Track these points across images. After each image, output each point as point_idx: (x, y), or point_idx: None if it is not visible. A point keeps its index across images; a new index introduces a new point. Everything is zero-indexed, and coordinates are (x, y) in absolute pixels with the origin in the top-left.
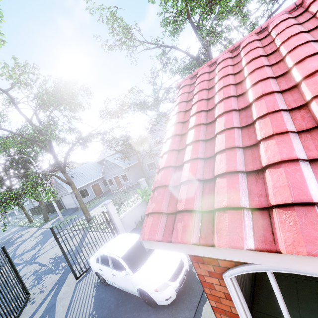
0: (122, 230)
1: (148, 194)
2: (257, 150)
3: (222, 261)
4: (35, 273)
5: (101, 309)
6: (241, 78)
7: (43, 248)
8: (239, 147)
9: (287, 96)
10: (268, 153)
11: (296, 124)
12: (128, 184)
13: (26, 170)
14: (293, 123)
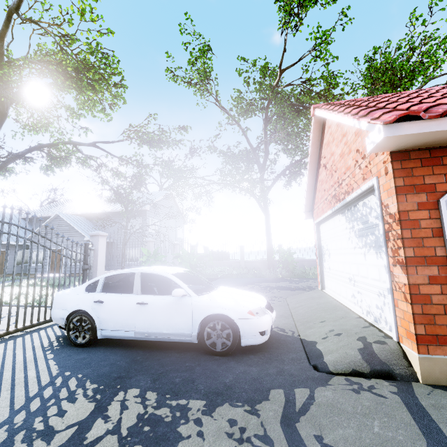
0: None
1: (159, 258)
2: None
3: (441, 185)
4: None
5: (89, 368)
6: None
7: None
8: None
9: None
10: None
11: None
12: (78, 269)
13: None
14: None
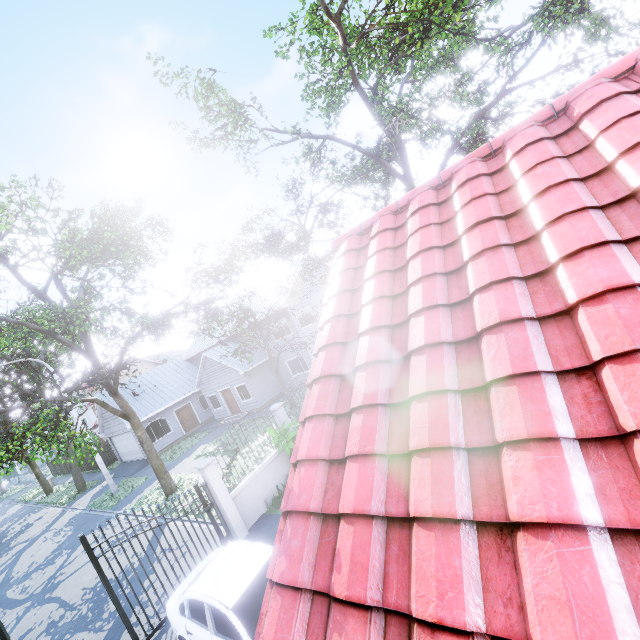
0: (237, 521)
1: (290, 437)
2: (497, 464)
3: None
4: (51, 627)
5: None
6: (457, 262)
7: (71, 560)
8: (459, 447)
9: (551, 333)
10: (520, 487)
11: (575, 418)
12: (252, 405)
13: (37, 385)
14: (568, 412)
